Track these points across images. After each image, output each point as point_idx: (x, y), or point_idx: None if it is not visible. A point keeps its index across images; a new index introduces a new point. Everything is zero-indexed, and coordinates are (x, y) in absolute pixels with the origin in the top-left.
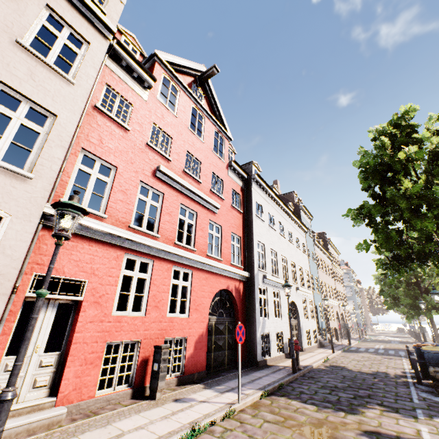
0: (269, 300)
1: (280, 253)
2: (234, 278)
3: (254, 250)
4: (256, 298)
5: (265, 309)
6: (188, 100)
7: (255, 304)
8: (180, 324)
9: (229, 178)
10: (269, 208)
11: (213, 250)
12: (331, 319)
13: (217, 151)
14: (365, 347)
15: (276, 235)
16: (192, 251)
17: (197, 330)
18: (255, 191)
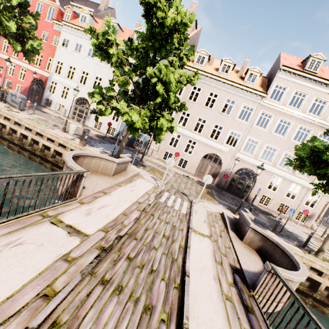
0: (57, 88)
1: (81, 68)
2: (45, 76)
3: (53, 64)
4: (48, 84)
5: (55, 91)
6: (36, 1)
7: (46, 86)
8: (21, 82)
9: (54, 31)
10: (78, 40)
11: (38, 64)
12: (177, 148)
13: (50, 18)
14: (138, 156)
15: (80, 57)
16: (28, 63)
17: (26, 86)
18: (65, 32)
